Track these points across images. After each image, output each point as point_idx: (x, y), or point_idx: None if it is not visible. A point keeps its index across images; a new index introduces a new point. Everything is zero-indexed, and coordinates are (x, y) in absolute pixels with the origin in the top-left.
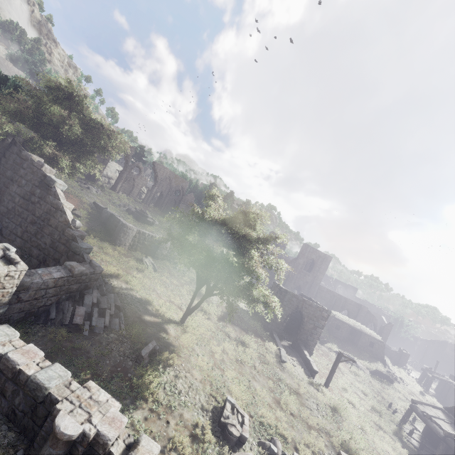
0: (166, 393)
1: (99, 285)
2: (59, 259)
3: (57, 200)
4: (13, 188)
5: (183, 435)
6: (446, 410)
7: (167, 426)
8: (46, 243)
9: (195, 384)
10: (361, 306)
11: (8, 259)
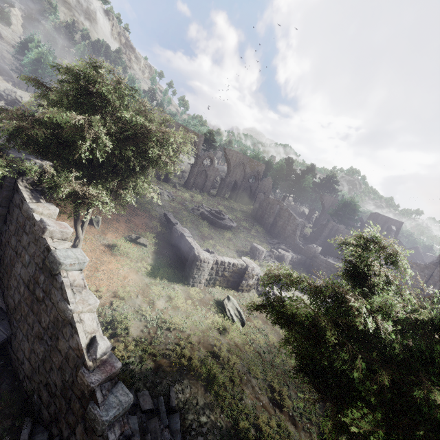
0: None
1: None
2: (74, 426)
3: (64, 301)
4: (18, 267)
5: None
6: None
7: None
8: (56, 385)
9: None
10: None
11: None
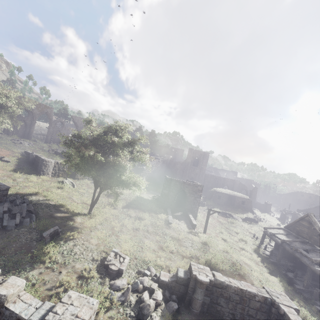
0: (63, 256)
1: (13, 200)
2: None
3: None
4: None
5: (71, 277)
6: (285, 228)
7: (59, 274)
8: None
9: (90, 247)
10: (235, 180)
11: None
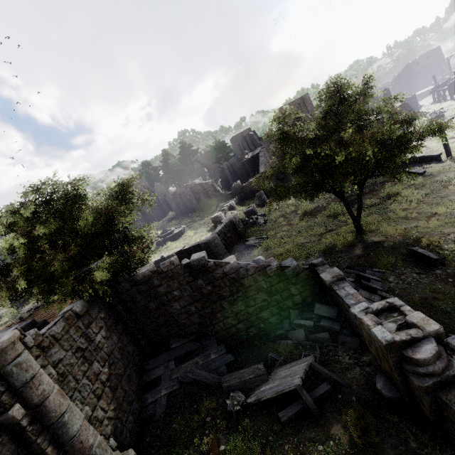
0: None
1: None
2: (290, 294)
3: (226, 266)
4: (175, 307)
5: None
6: None
7: None
8: (264, 299)
9: None
10: None
11: (378, 312)
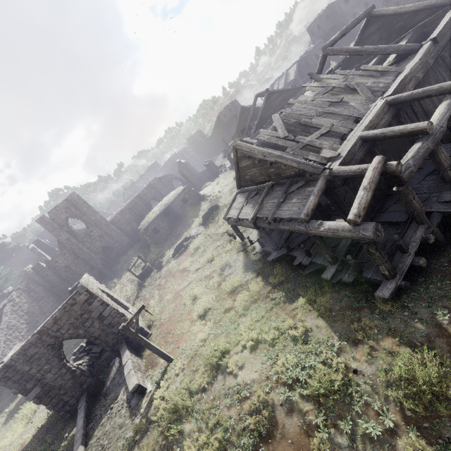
0: None
1: None
2: None
3: None
4: None
5: None
6: (240, 189)
7: None
8: None
9: None
10: (151, 183)
11: None
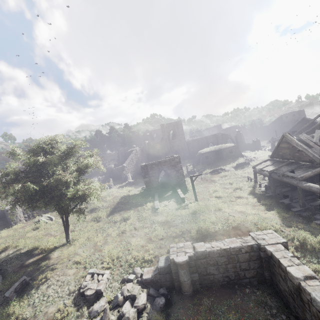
0: (34, 306)
1: None
2: None
3: None
4: None
5: None
6: (271, 158)
7: None
8: None
9: (67, 279)
10: (216, 134)
11: None
